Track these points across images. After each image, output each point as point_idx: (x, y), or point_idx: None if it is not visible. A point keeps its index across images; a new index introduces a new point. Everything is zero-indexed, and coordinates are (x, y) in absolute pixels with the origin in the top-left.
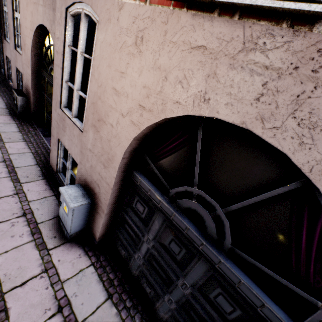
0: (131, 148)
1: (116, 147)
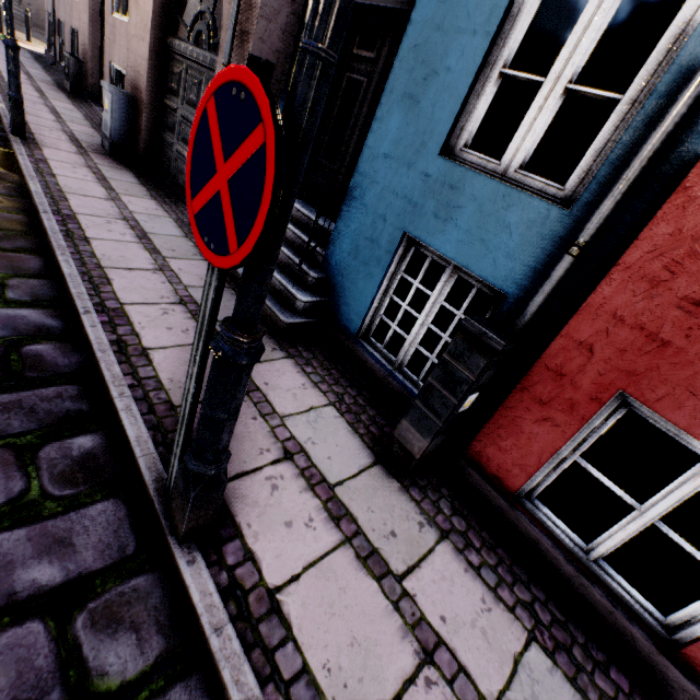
0: (161, 1)
1: (149, 4)
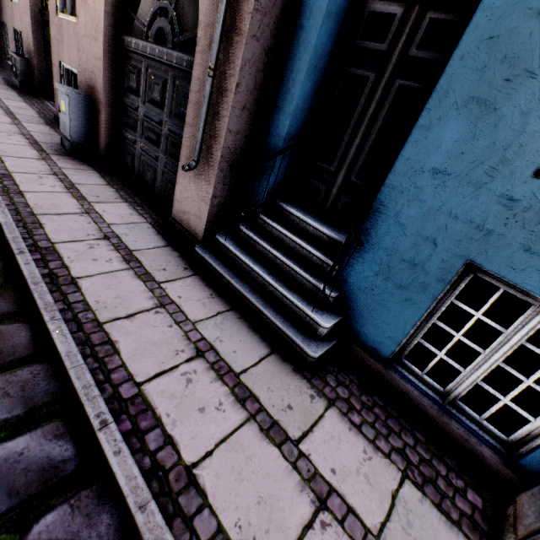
0: None
1: (100, 2)
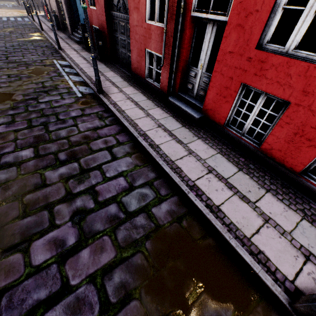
0: None
1: None
